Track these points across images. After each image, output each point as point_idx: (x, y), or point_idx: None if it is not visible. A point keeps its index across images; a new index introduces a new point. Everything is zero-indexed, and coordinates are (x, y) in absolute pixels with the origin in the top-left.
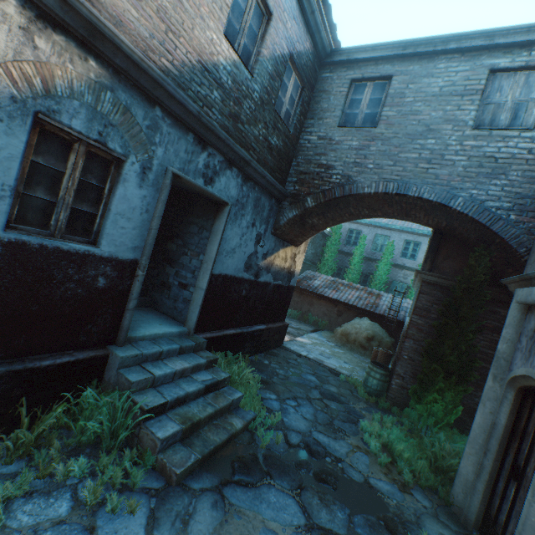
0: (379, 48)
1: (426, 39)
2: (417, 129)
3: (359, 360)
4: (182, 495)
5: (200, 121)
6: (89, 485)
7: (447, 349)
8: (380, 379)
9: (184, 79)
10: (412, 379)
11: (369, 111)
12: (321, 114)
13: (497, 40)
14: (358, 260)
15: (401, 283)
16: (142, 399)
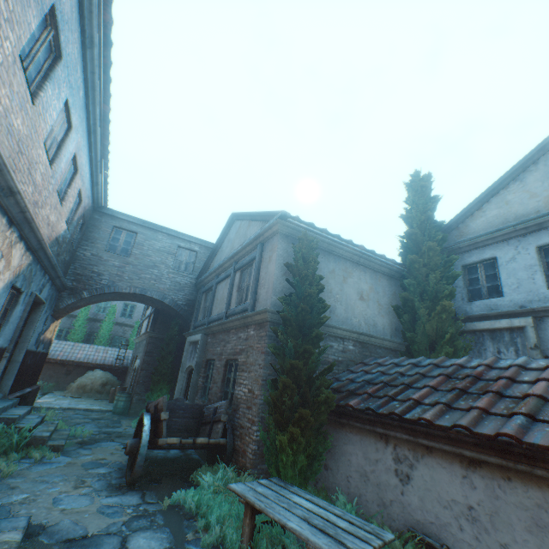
0: (132, 217)
1: (154, 224)
2: (150, 264)
3: (100, 401)
4: (69, 451)
5: (52, 266)
6: (35, 453)
7: (164, 368)
8: (127, 400)
9: (50, 247)
10: (145, 393)
11: (125, 247)
12: (94, 240)
13: (181, 236)
14: (84, 321)
15: (122, 338)
16: (24, 425)
